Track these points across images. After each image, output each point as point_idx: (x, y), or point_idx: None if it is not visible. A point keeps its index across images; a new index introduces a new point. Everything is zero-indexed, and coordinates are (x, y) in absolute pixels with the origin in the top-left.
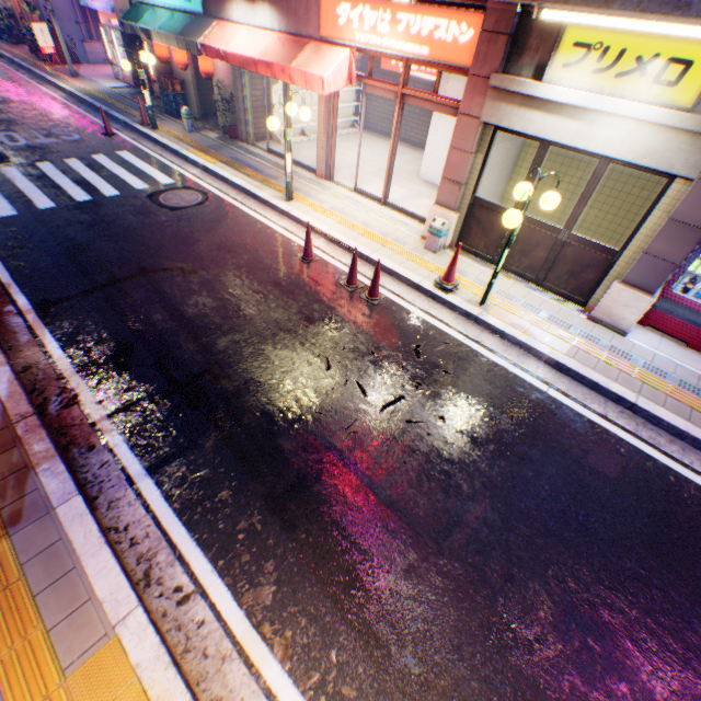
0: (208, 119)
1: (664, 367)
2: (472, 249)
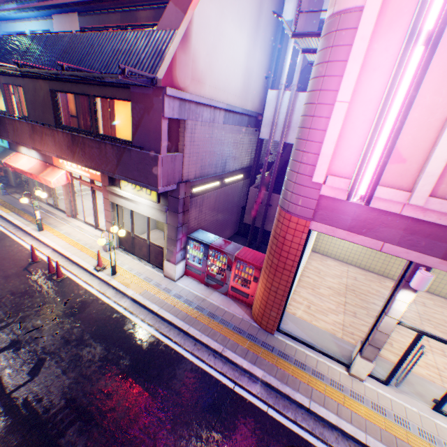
0: (22, 186)
1: (184, 293)
2: (125, 248)
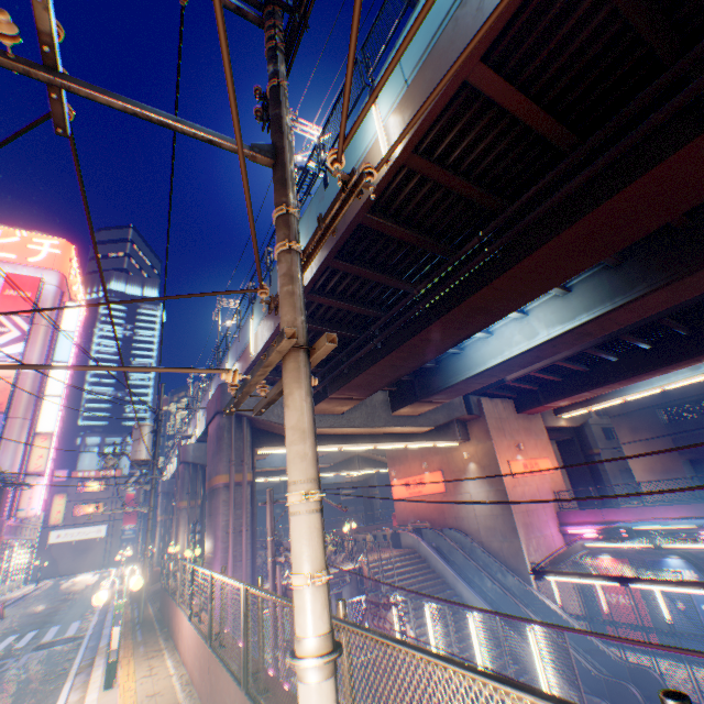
0: None
1: None
2: None
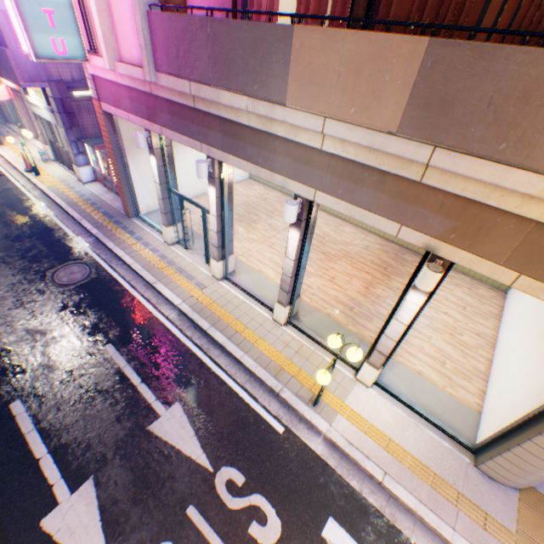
0: None
1: (85, 191)
2: (60, 160)
